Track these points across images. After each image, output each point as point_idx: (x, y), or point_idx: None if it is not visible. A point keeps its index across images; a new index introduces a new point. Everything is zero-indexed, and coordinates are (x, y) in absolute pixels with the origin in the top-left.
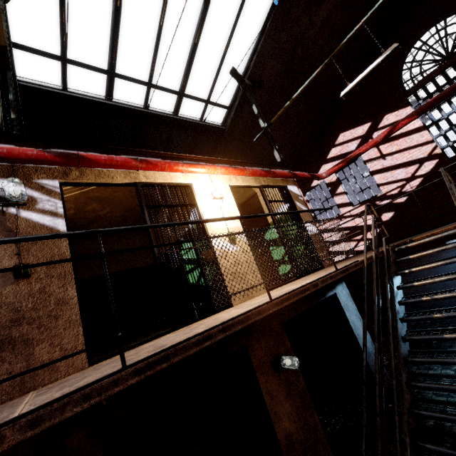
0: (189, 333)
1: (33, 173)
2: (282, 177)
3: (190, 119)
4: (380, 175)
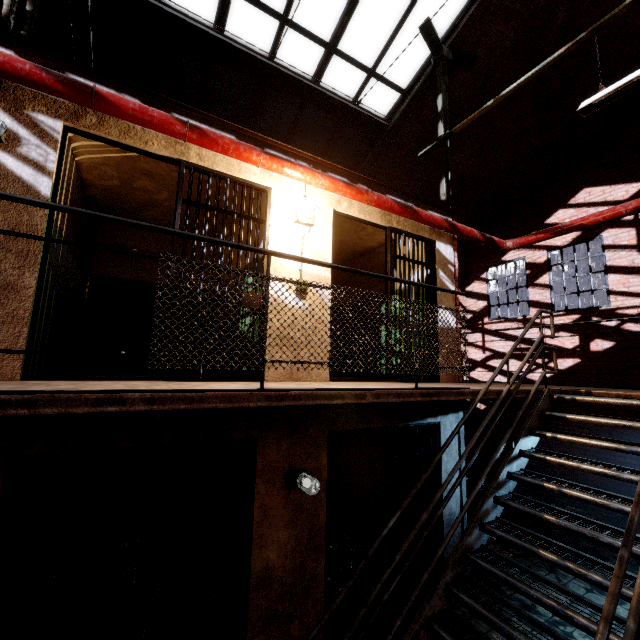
0: (132, 387)
1: (28, 100)
2: (430, 225)
3: (336, 94)
4: (619, 277)
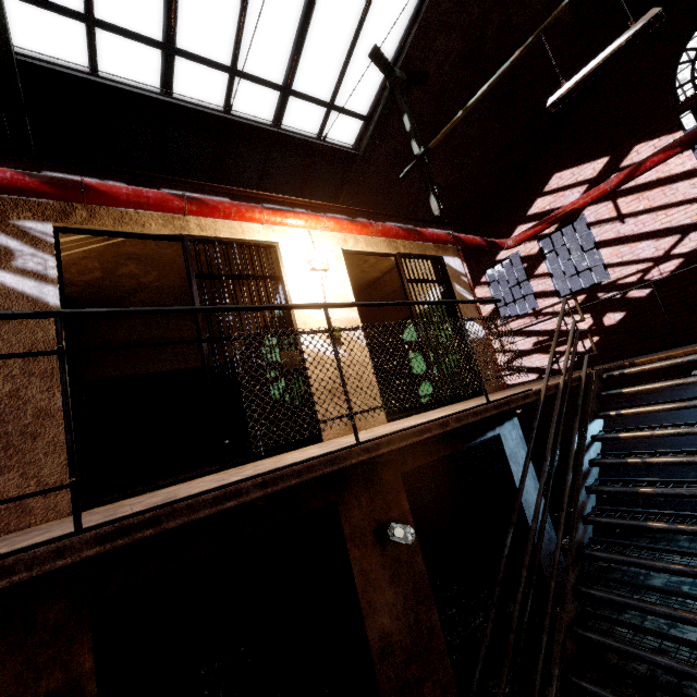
0: (222, 480)
1: (10, 209)
2: (435, 242)
3: (300, 134)
4: (611, 249)
